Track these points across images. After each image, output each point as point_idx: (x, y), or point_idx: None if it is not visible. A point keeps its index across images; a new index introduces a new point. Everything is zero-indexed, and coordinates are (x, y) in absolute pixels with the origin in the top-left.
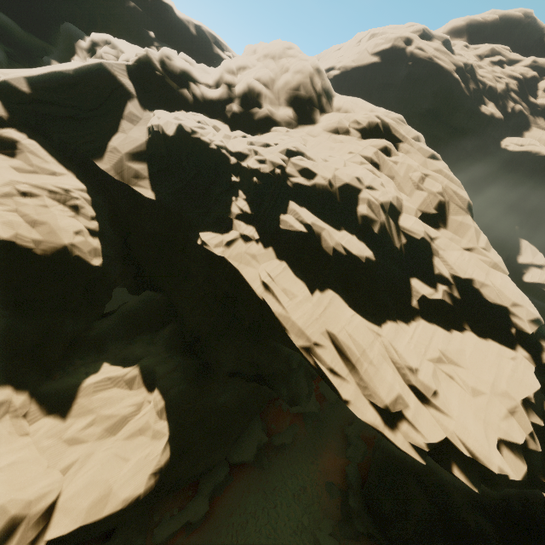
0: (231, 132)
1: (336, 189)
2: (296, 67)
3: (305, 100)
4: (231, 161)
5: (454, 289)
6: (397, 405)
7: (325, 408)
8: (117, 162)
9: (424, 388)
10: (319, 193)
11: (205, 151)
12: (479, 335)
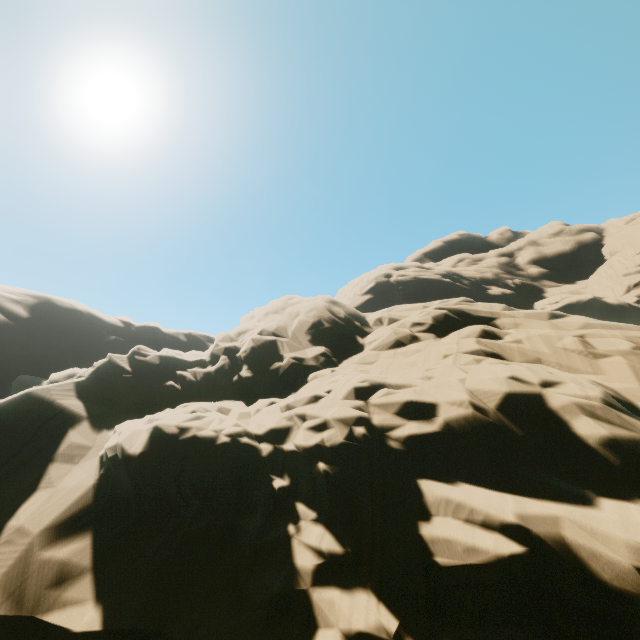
0: (248, 407)
1: (495, 413)
2: (307, 307)
3: (334, 331)
4: (262, 451)
5: None
6: None
7: None
8: (14, 562)
9: None
10: (467, 436)
11: (210, 453)
12: None
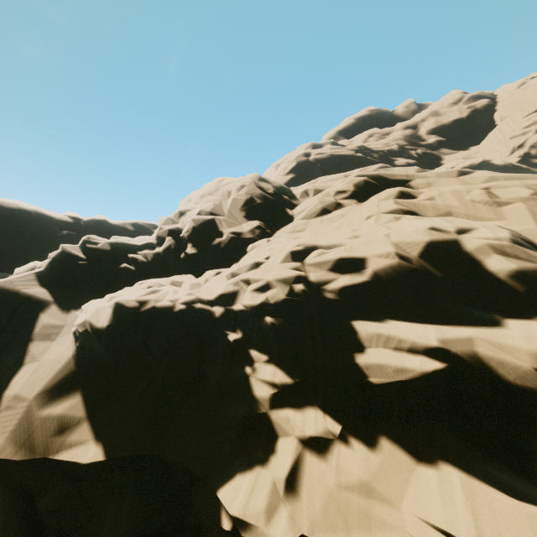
0: (197, 278)
1: (418, 260)
2: (239, 187)
3: (265, 206)
4: (215, 313)
5: None
6: None
7: None
8: (18, 422)
9: None
10: (393, 282)
11: (170, 320)
12: None
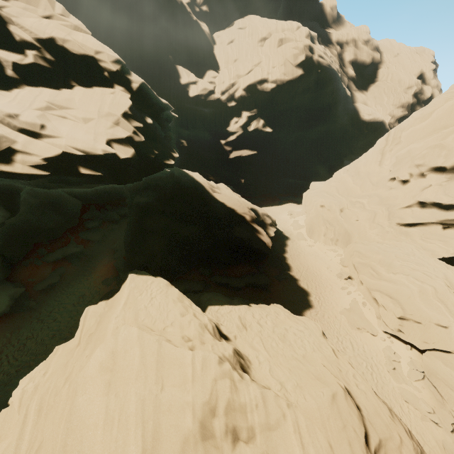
0: None
1: None
2: None
3: None
4: None
5: (44, 52)
6: (2, 144)
7: (92, 246)
8: None
9: (31, 126)
10: None
11: None
12: (86, 86)
